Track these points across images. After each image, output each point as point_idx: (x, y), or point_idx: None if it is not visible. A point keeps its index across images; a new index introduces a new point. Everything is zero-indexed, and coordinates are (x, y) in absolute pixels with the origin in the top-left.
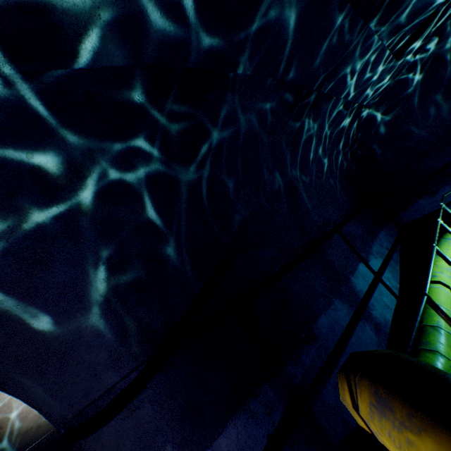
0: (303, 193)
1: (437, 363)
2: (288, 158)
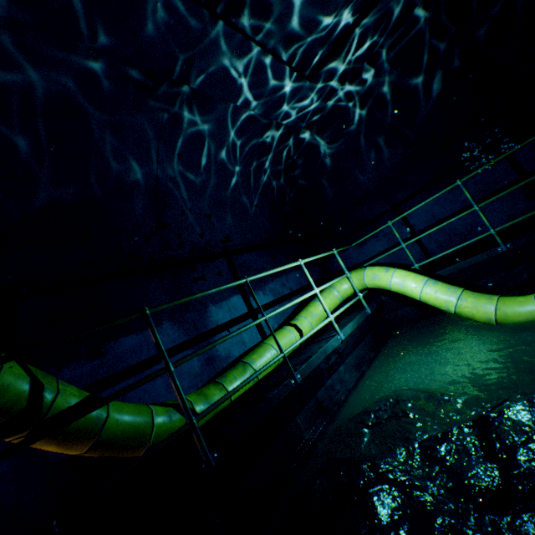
0: (181, 203)
1: (210, 394)
2: (151, 155)
